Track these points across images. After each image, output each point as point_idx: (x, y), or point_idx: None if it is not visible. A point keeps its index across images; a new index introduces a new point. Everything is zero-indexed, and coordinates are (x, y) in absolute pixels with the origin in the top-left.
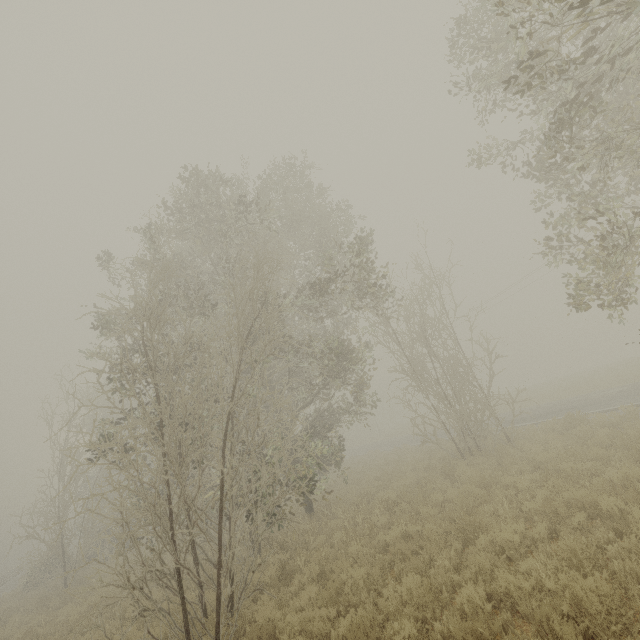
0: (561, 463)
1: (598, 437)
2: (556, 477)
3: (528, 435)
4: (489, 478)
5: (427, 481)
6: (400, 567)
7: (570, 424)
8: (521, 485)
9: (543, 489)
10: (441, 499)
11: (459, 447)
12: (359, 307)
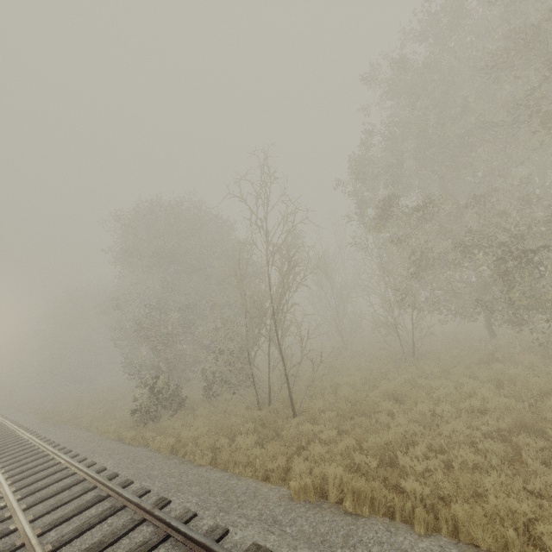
0: None
1: None
2: None
3: None
4: None
5: None
6: None
7: None
8: None
9: None
10: None
11: None
12: None
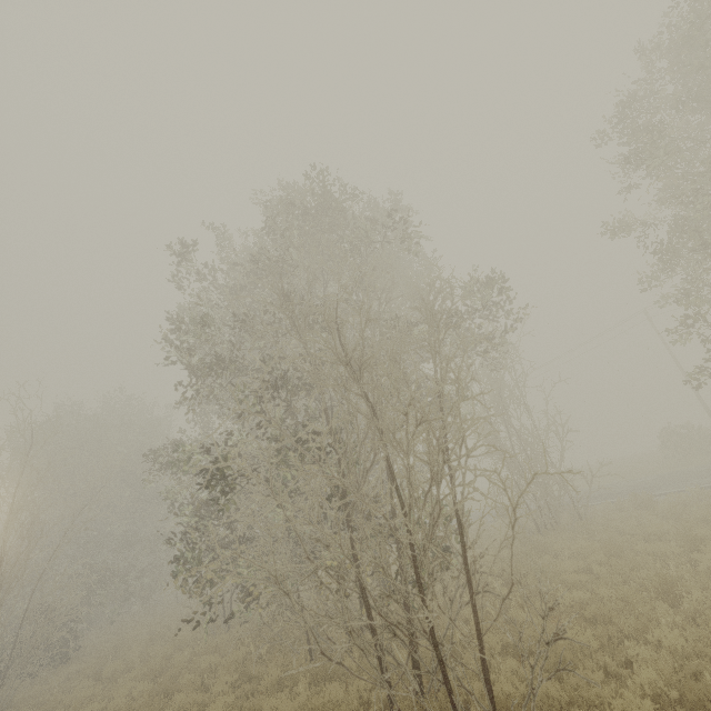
0: (685, 532)
1: (701, 510)
2: (702, 542)
3: (597, 514)
4: (618, 546)
5: (524, 555)
6: (611, 630)
7: (640, 504)
8: (668, 550)
9: (709, 550)
10: (571, 569)
11: (536, 523)
12: (485, 353)
